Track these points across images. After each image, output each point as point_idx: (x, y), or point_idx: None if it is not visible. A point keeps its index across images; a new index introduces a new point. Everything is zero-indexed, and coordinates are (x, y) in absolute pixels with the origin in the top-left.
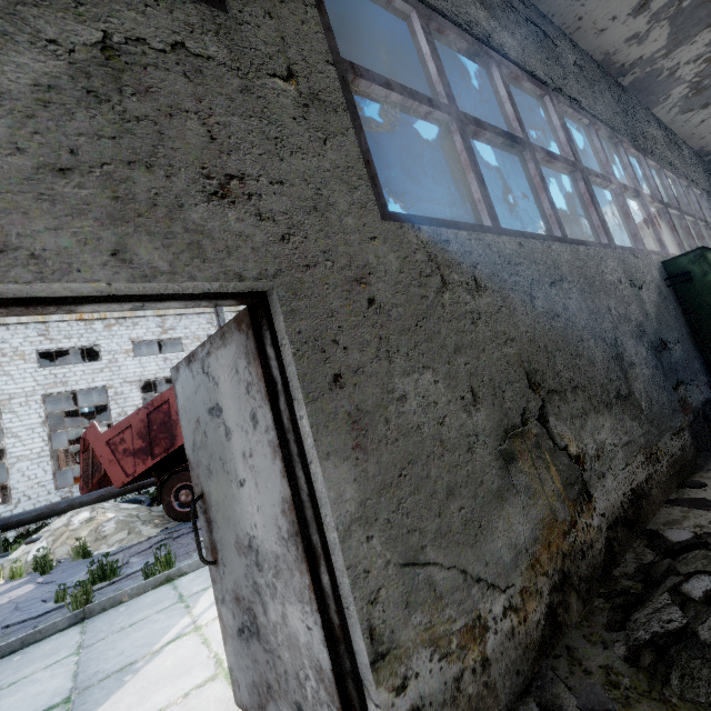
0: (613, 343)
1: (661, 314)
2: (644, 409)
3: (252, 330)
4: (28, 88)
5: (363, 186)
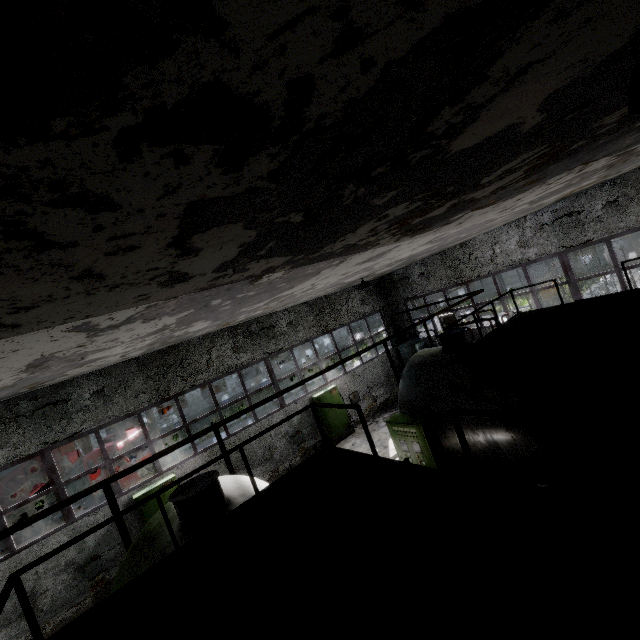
0: (31, 590)
1: (106, 538)
2: (46, 609)
3: None
4: None
5: None
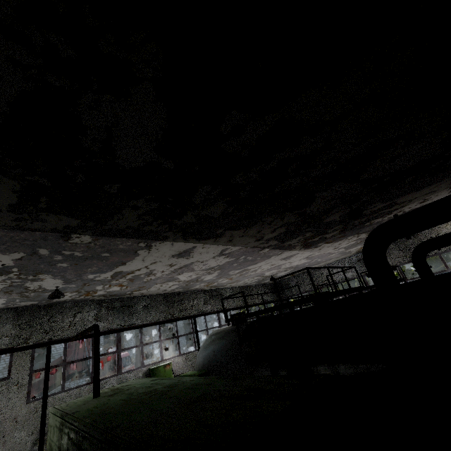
0: None
1: None
2: None
3: None
4: None
5: (25, 399)
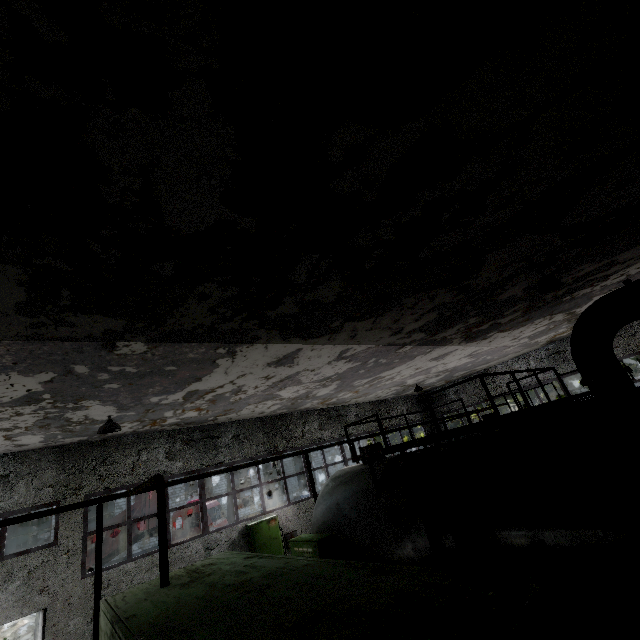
0: None
1: None
2: None
3: (44, 614)
4: (16, 588)
5: (79, 572)
